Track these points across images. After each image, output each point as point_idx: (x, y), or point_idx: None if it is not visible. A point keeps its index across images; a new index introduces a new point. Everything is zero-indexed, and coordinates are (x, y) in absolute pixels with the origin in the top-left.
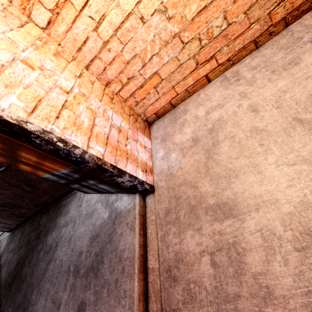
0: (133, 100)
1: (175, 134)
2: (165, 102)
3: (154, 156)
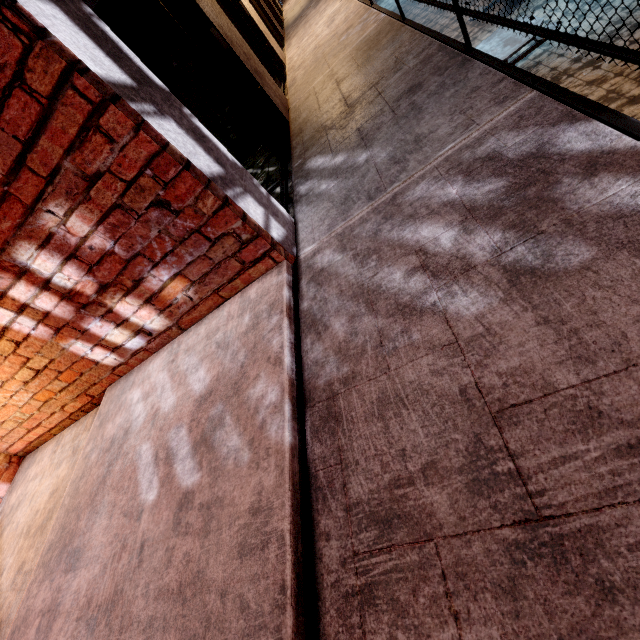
0: None
1: (16, 489)
2: (23, 445)
3: None
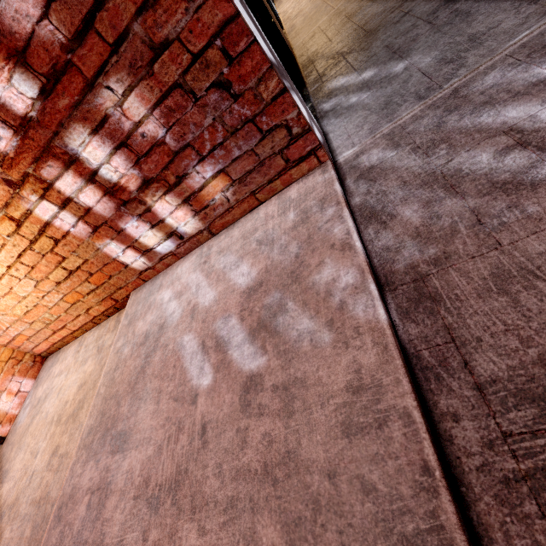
0: (14, 345)
1: (42, 384)
2: (47, 346)
3: (25, 402)
